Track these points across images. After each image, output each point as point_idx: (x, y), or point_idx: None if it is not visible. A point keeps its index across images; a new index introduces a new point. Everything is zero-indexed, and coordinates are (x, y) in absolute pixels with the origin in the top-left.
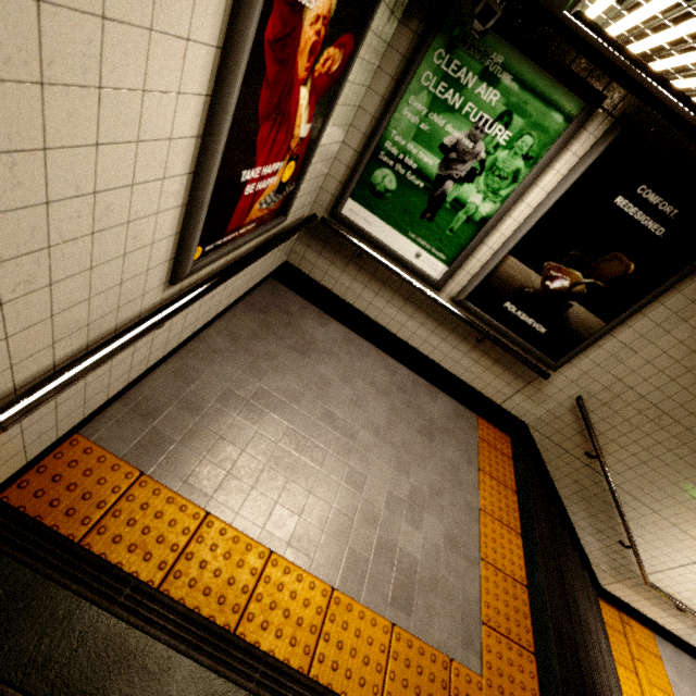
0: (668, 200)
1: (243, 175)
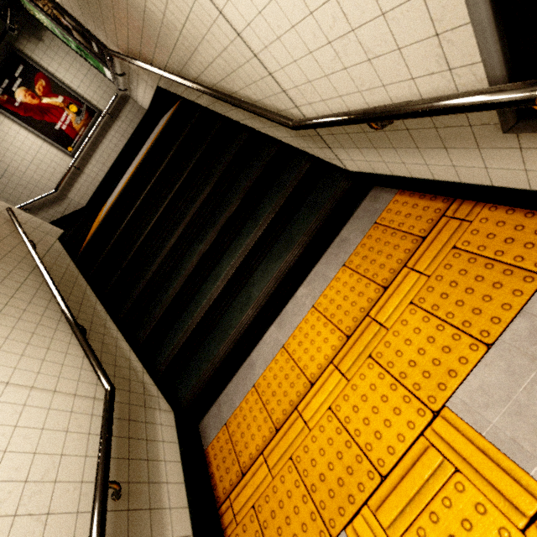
0: None
1: (56, 129)
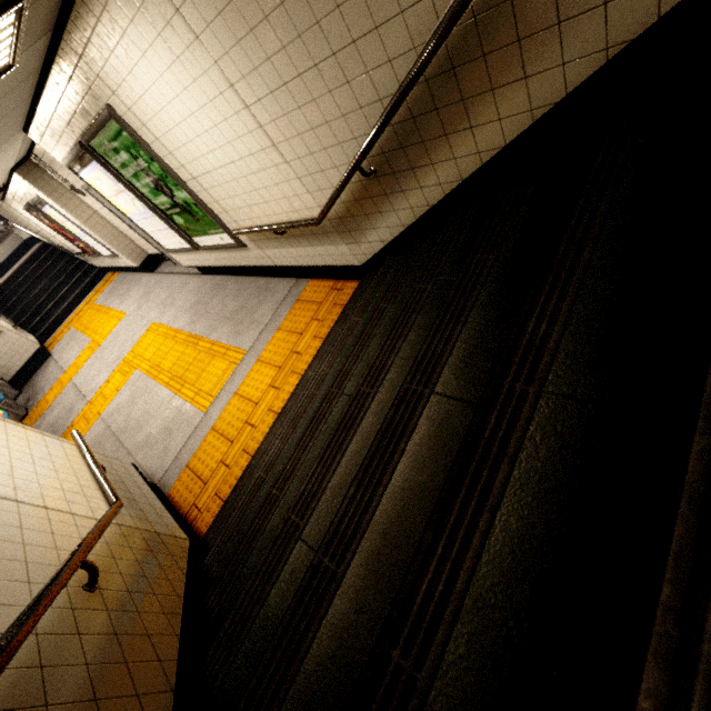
0: None
1: None
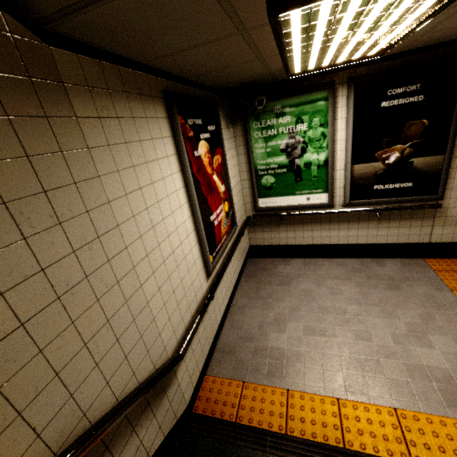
0: (408, 85)
1: (210, 219)
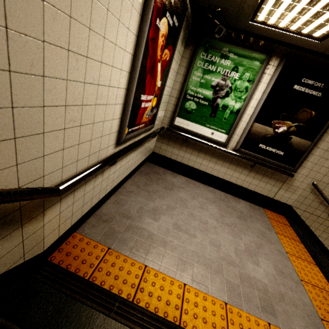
0: (317, 81)
1: (141, 97)
